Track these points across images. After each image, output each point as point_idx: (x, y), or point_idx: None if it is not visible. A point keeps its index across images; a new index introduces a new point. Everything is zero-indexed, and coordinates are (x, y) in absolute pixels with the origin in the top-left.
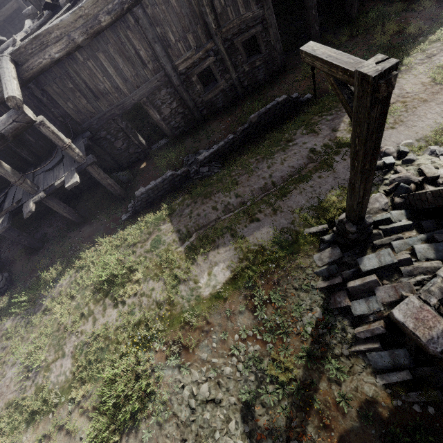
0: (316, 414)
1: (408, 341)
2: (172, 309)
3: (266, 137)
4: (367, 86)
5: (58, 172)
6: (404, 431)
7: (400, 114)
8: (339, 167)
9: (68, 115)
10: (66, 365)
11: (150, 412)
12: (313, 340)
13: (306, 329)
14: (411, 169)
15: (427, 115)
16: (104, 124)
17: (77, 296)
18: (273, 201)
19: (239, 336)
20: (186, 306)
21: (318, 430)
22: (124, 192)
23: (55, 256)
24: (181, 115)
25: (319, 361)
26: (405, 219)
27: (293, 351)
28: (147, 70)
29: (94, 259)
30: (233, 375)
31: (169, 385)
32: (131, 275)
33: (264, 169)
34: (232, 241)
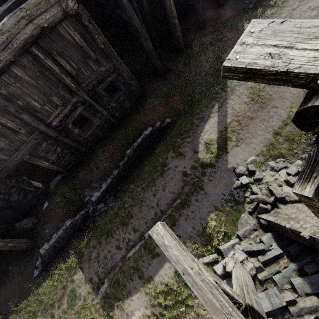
0: None
1: None
2: None
3: (145, 163)
4: None
5: None
6: None
7: (239, 132)
8: (209, 188)
9: None
10: None
11: None
12: None
13: None
14: (262, 187)
15: (257, 132)
16: None
17: None
18: None
19: None
20: None
21: None
22: (31, 242)
23: None
24: (69, 154)
25: None
26: (274, 242)
27: None
28: (20, 135)
29: None
30: None
31: None
32: None
33: (151, 198)
34: (141, 285)
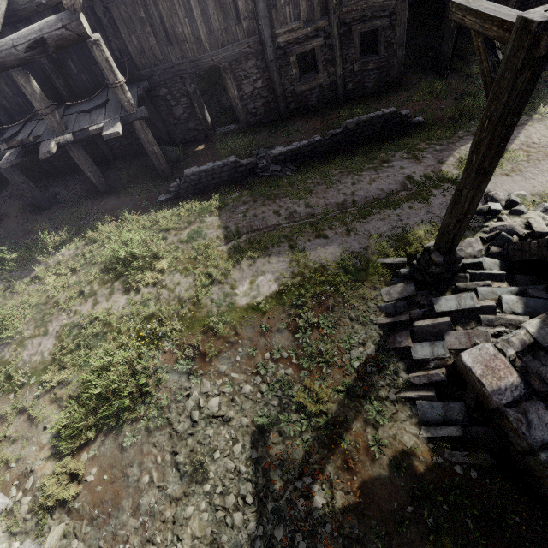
0: (341, 454)
1: (469, 394)
2: (197, 310)
3: (359, 151)
4: (527, 37)
5: (97, 116)
6: (438, 490)
7: (520, 163)
8: (436, 201)
9: (128, 52)
10: (46, 344)
11: (140, 415)
12: (357, 377)
13: (352, 363)
14: (518, 221)
15: None
16: (168, 79)
17: (81, 271)
18: (349, 220)
19: (270, 356)
20: (214, 311)
21: (339, 471)
22: (169, 169)
23: (63, 222)
24: (263, 101)
25: (359, 400)
26: (498, 269)
27: (330, 384)
28: (240, 27)
29: (112, 236)
30: (253, 395)
31: (172, 391)
32: (154, 262)
33: (347, 185)
34: (289, 252)
